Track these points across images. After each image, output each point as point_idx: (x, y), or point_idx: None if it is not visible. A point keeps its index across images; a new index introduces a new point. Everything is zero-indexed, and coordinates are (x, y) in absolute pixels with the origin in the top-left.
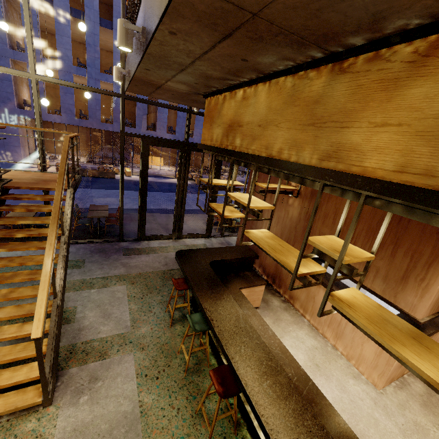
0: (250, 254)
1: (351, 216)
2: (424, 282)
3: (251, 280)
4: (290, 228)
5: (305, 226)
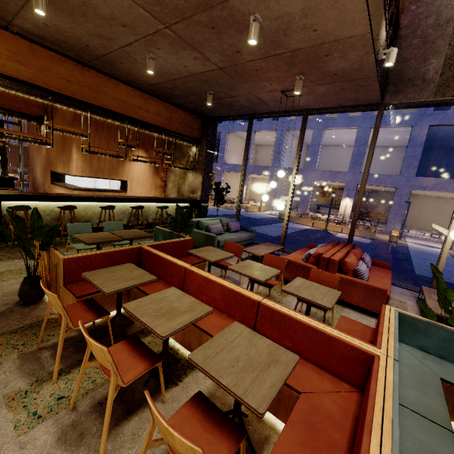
0: (9, 177)
1: (57, 141)
2: (72, 157)
3: (6, 188)
4: (45, 162)
5: (48, 157)
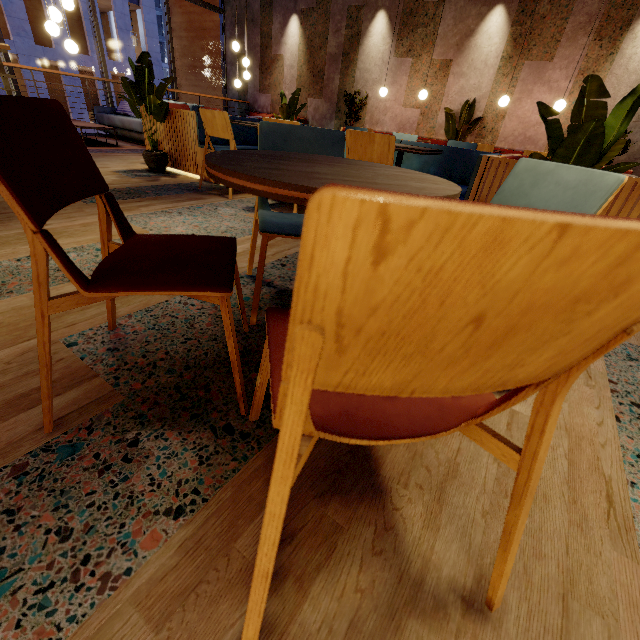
0: None
1: None
2: None
3: None
4: None
5: None
